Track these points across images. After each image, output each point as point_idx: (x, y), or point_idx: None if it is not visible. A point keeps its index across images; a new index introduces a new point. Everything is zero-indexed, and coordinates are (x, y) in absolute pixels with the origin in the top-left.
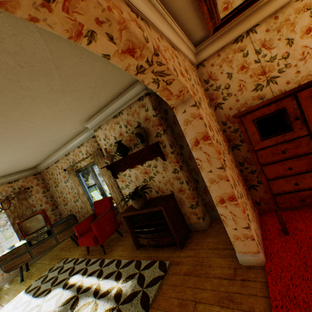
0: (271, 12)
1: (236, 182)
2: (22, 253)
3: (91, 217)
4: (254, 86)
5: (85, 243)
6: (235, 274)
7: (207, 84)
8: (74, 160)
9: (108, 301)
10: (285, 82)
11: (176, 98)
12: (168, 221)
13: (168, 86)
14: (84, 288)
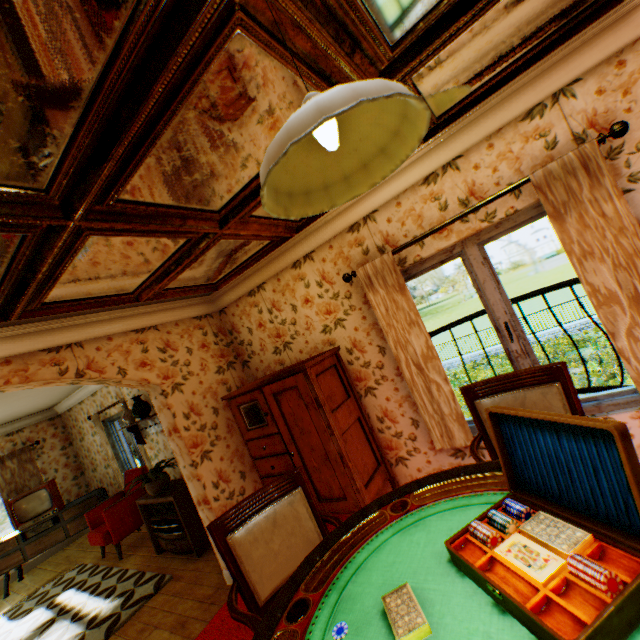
0: (272, 274)
1: (236, 475)
2: (11, 551)
3: (118, 497)
4: (274, 347)
5: (95, 540)
6: (212, 595)
7: (233, 335)
8: (103, 404)
9: (82, 624)
10: (299, 350)
11: (142, 386)
12: (181, 516)
13: (122, 382)
14: (68, 609)
